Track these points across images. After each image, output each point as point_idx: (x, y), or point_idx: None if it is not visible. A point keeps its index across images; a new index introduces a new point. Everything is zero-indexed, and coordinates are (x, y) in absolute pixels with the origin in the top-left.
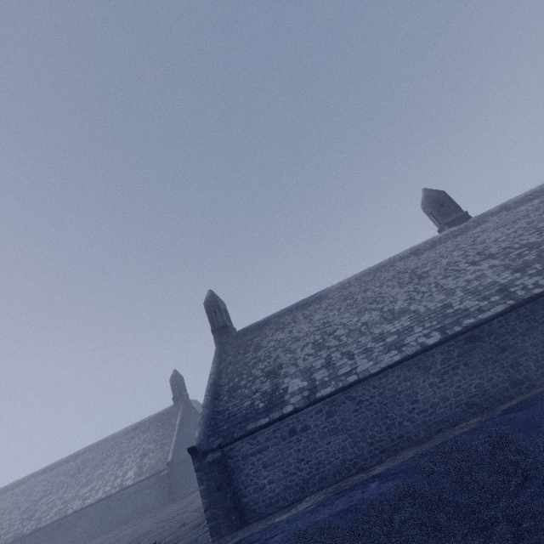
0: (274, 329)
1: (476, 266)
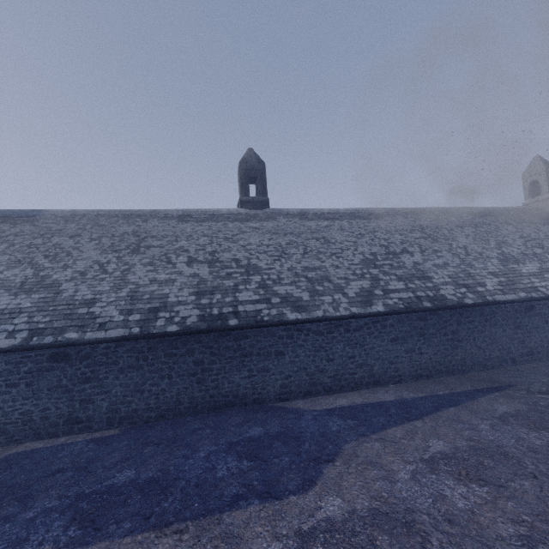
0: None
1: (187, 266)
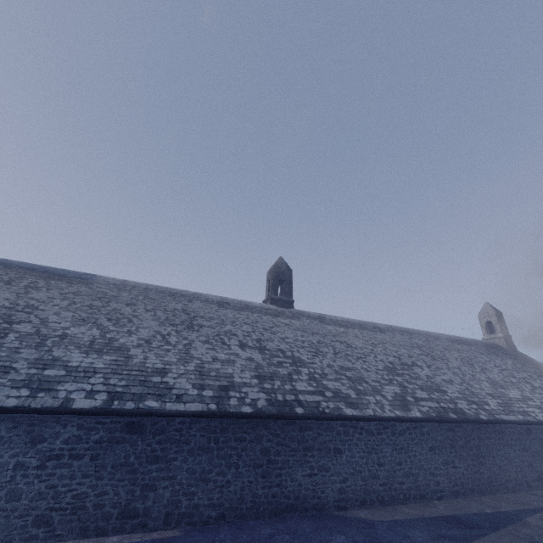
0: None
1: (241, 349)
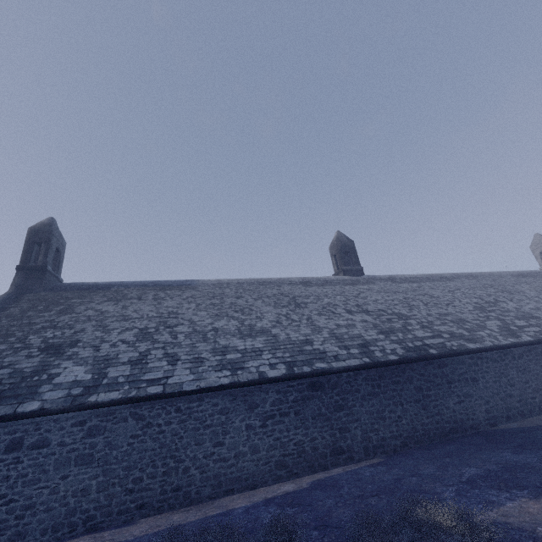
0: (108, 297)
1: (351, 315)
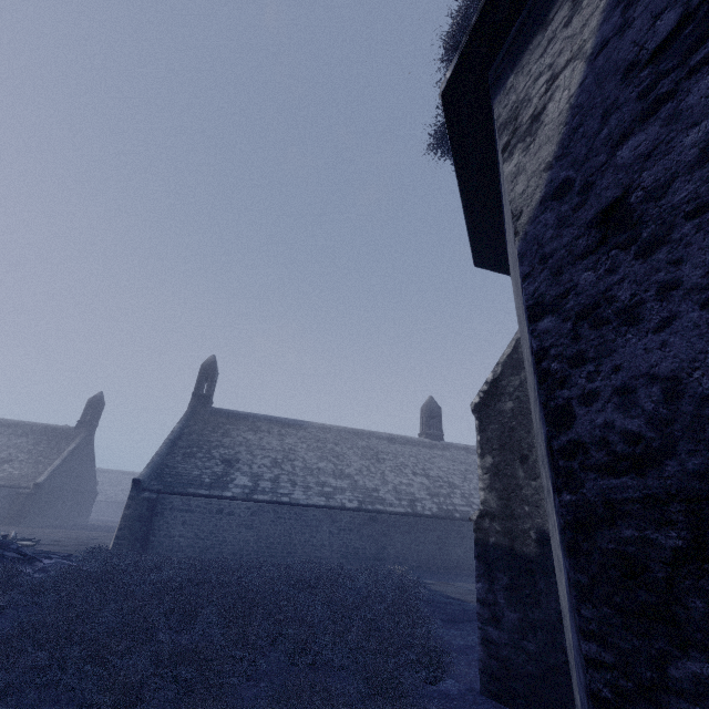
0: (249, 428)
1: (414, 476)
